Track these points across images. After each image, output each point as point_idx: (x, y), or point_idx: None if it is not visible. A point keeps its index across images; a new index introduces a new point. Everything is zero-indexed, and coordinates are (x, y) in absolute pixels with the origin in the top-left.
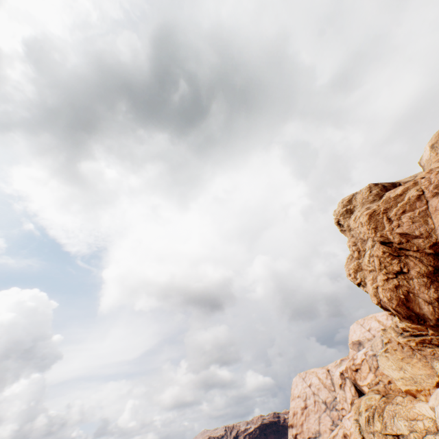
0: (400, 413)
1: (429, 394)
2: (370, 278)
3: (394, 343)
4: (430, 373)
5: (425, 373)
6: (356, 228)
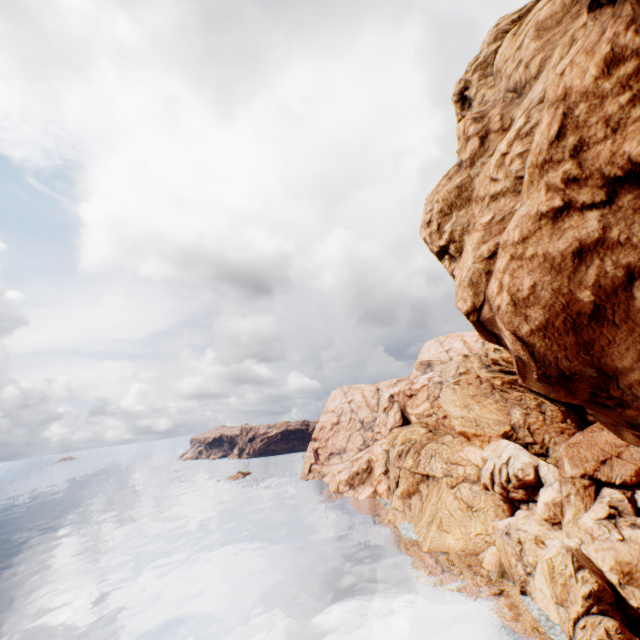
0: (442, 454)
1: (488, 441)
2: (482, 224)
3: (472, 376)
4: (502, 420)
5: (496, 419)
6: (510, 59)
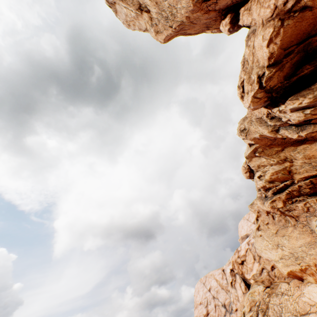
0: (288, 306)
1: None
2: None
3: (264, 215)
4: (311, 240)
5: (305, 242)
6: None
